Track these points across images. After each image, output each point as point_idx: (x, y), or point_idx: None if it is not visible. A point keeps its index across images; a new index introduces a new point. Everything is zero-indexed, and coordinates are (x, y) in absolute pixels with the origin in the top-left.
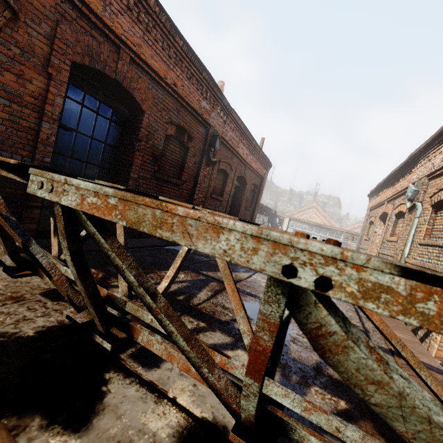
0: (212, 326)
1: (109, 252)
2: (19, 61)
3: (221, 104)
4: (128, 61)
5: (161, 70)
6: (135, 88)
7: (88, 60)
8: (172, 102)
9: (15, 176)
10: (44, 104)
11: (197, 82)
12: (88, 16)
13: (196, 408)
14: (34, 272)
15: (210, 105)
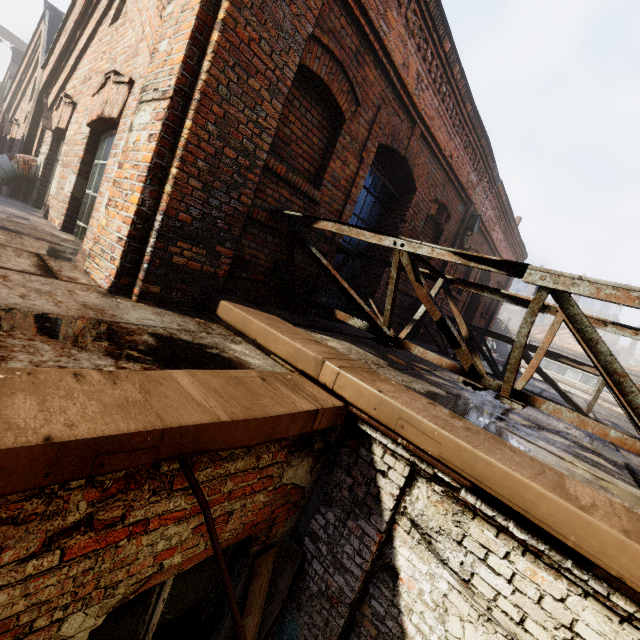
0: (545, 429)
1: (588, 328)
2: (347, 148)
3: (490, 176)
4: (418, 136)
5: (443, 141)
6: (416, 164)
7: (390, 140)
8: (441, 177)
9: (489, 268)
10: (351, 187)
11: (472, 150)
12: (402, 96)
13: (595, 473)
14: (398, 345)
15: (478, 177)
